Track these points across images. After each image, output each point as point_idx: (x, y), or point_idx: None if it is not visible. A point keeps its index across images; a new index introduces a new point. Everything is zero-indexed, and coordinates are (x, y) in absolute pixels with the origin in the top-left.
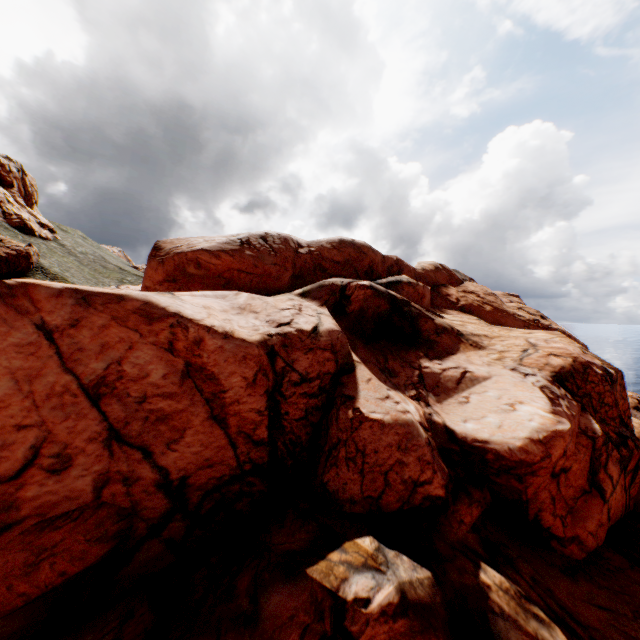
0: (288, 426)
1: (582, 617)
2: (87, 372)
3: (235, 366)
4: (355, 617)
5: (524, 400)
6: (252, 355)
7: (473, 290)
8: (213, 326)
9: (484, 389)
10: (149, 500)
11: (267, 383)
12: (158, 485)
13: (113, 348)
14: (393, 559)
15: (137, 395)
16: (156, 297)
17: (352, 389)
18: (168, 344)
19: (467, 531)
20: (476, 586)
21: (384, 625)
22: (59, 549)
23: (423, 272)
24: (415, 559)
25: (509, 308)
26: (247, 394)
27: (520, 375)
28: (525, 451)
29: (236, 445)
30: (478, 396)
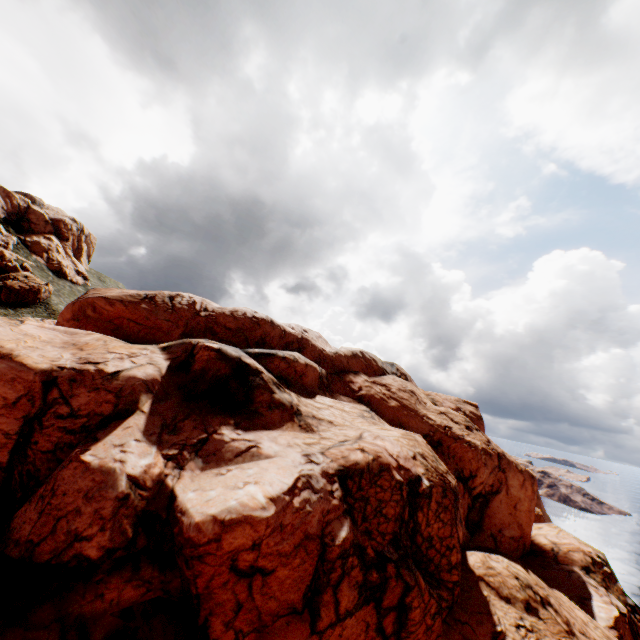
0: (33, 456)
1: None
2: None
3: None
4: None
5: (263, 481)
6: (25, 379)
7: (388, 383)
8: (1, 347)
9: (253, 466)
10: None
11: (31, 409)
12: None
13: None
14: None
15: None
16: None
17: (107, 432)
18: None
19: (112, 612)
20: None
21: None
22: None
23: (334, 355)
24: None
25: (426, 409)
26: (1, 413)
27: (304, 461)
28: (199, 528)
29: None
30: (239, 471)
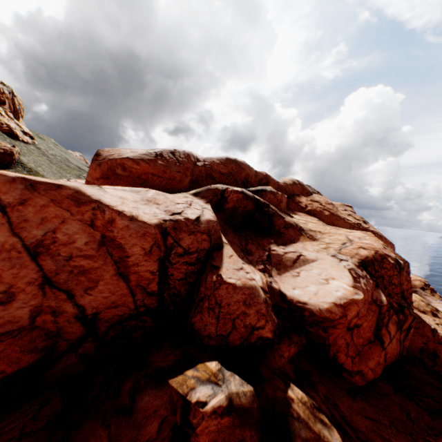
0: (172, 283)
1: (354, 423)
2: (29, 236)
3: (137, 240)
4: (195, 414)
5: (336, 277)
6: (150, 233)
7: (318, 200)
8: (123, 211)
9: (311, 268)
10: (70, 327)
11: (159, 253)
12: (77, 317)
13: (50, 221)
14: (228, 377)
15: (65, 255)
16: (84, 188)
17: (219, 261)
18: (90, 221)
19: (286, 362)
20: (284, 399)
21: (214, 420)
22: (1, 355)
23: (284, 185)
24: (244, 378)
25: (342, 214)
26: (144, 260)
27: (337, 260)
28: (330, 311)
29: (135, 294)
30: (306, 272)
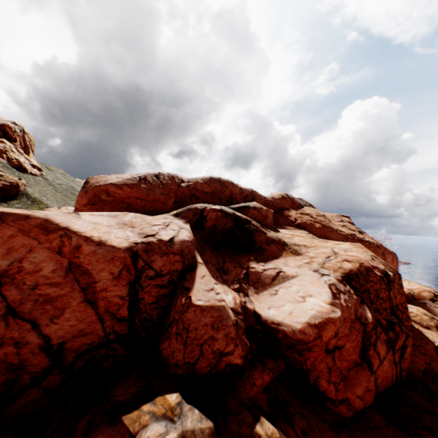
0: (143, 308)
1: None
2: None
3: (104, 265)
4: None
5: (313, 294)
6: (119, 257)
7: (308, 212)
8: (92, 236)
9: (290, 285)
10: (34, 358)
11: (130, 277)
12: (42, 348)
13: (17, 251)
14: (186, 412)
15: (31, 284)
16: (54, 216)
17: (190, 282)
18: (58, 248)
19: (260, 391)
20: (249, 436)
21: None
22: None
23: (272, 200)
24: (205, 412)
25: (335, 225)
26: (113, 284)
27: (318, 275)
28: (303, 332)
29: (104, 320)
30: (284, 290)
